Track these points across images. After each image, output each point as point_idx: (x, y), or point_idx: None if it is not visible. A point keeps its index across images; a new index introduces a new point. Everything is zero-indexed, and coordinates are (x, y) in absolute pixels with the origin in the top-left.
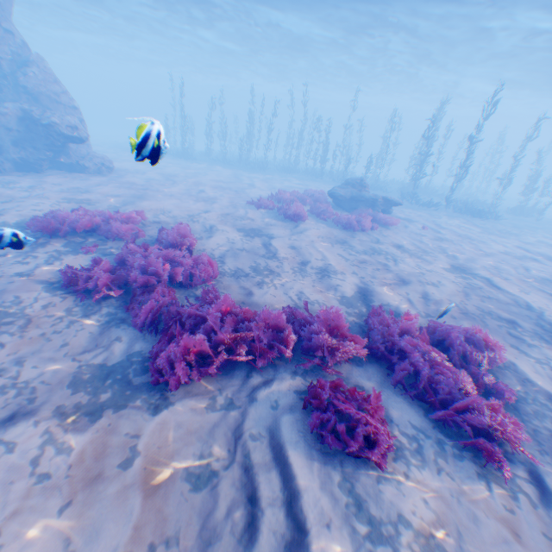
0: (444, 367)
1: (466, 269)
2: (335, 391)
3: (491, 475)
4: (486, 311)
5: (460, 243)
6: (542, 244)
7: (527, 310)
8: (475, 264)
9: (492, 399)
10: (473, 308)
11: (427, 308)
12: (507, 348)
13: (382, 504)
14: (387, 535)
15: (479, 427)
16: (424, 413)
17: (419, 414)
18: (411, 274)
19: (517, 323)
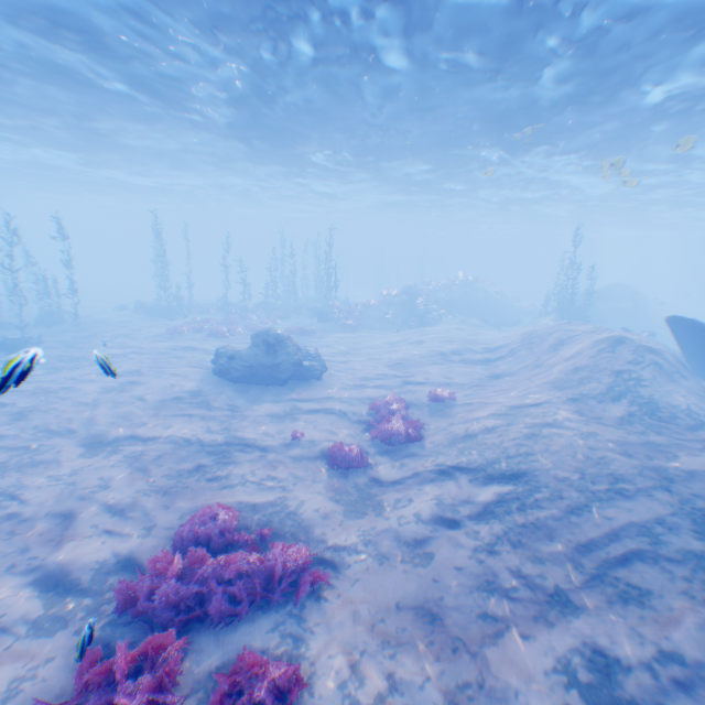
0: (238, 562)
1: (105, 438)
2: (227, 703)
3: (319, 590)
4: (177, 473)
5: (53, 405)
6: (119, 358)
7: (193, 444)
8: (104, 424)
9: (276, 546)
10: (167, 478)
11: (141, 520)
12: (225, 493)
13: (329, 698)
14: (349, 704)
15: (291, 572)
16: (264, 610)
17: (263, 615)
18: (68, 495)
19: (202, 462)
